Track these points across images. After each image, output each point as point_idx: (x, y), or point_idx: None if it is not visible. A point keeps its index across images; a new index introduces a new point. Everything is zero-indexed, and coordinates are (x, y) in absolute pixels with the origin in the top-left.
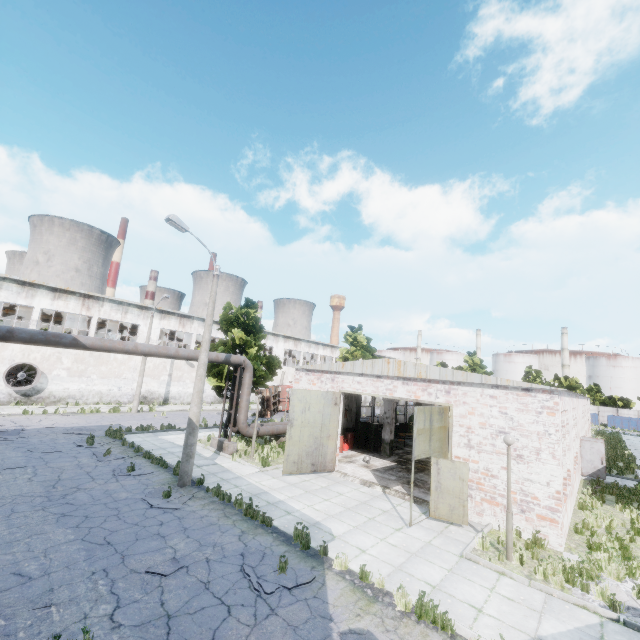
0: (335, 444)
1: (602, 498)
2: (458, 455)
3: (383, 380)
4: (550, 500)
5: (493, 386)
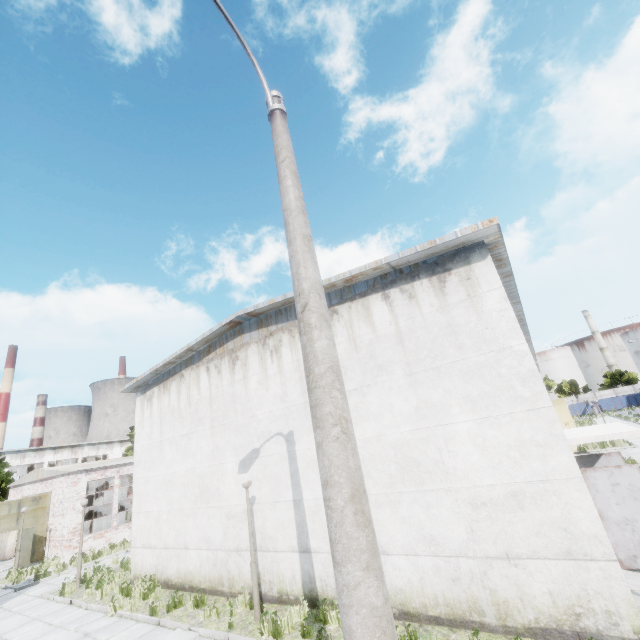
0: (16, 537)
1: None
2: (50, 522)
3: (36, 484)
4: (67, 535)
5: (62, 475)
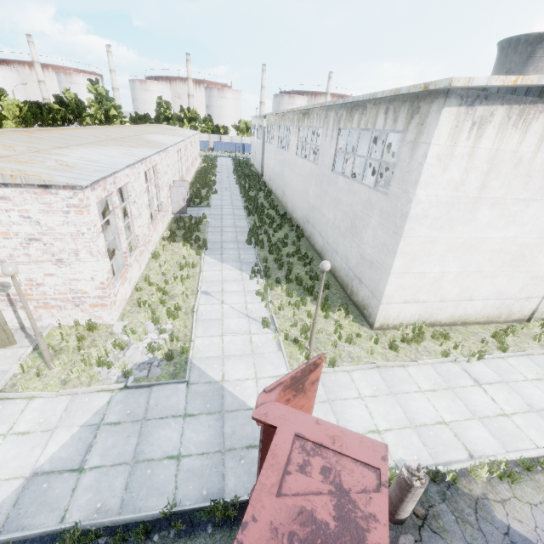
0: None
1: (174, 239)
2: None
3: None
4: (98, 291)
5: None
